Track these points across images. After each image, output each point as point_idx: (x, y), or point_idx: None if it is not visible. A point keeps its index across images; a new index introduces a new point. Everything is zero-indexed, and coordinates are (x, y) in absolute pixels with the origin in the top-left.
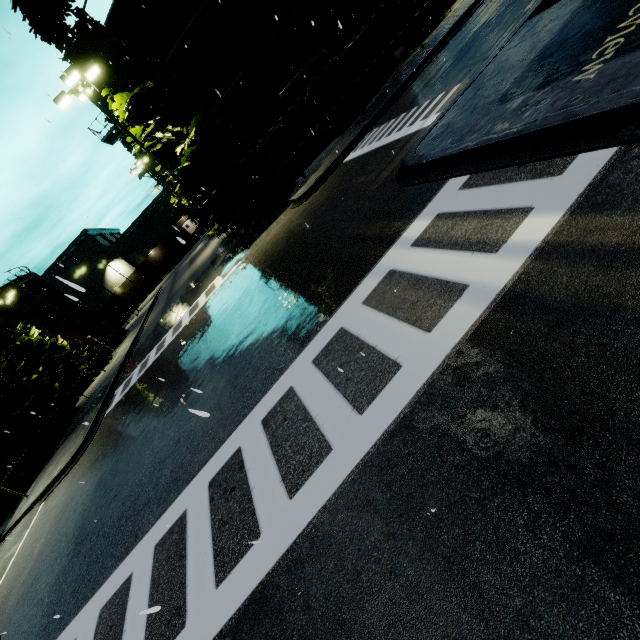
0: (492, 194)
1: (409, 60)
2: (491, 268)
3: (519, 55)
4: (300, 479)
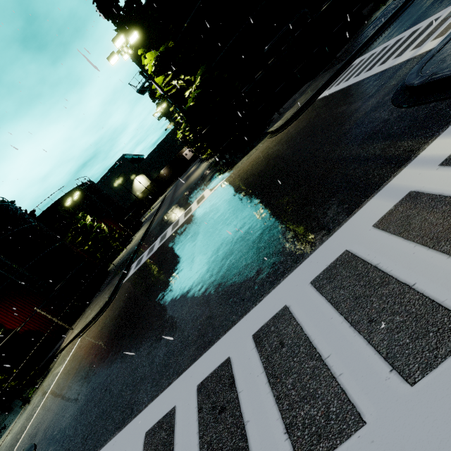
0: None
1: (380, 12)
2: None
3: None
4: (315, 446)
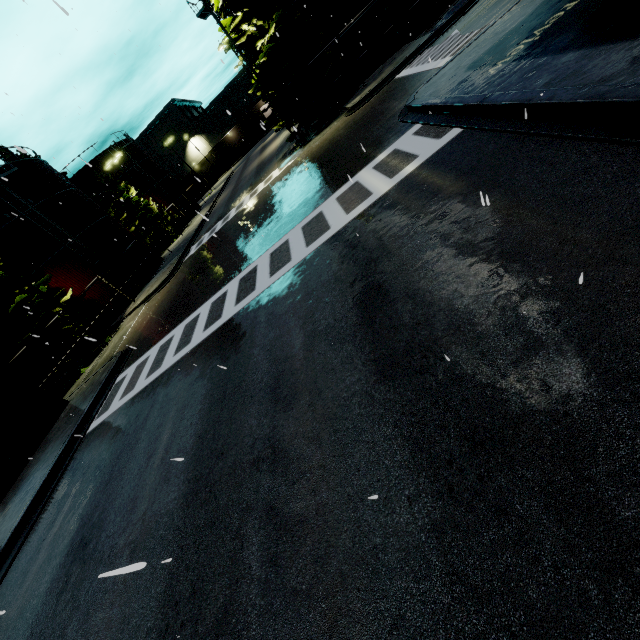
0: (417, 143)
1: None
2: (384, 186)
3: (510, 22)
4: (276, 271)
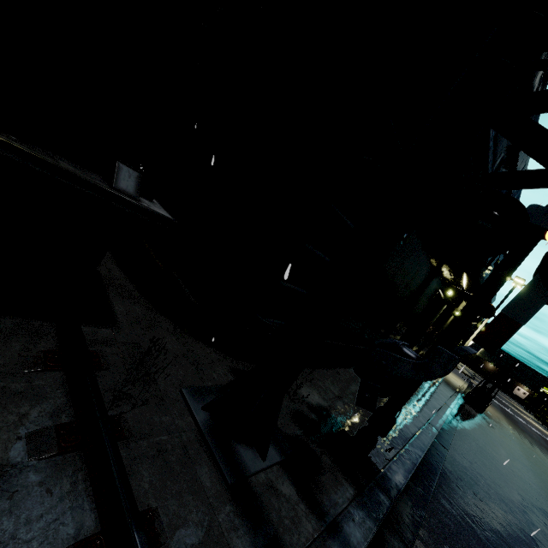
0: None
1: None
2: None
3: None
4: None
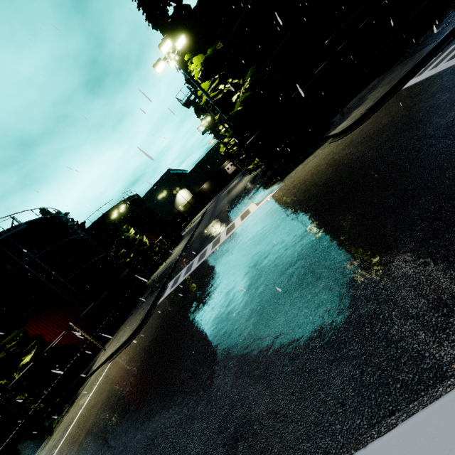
0: None
1: None
2: None
3: None
4: None
